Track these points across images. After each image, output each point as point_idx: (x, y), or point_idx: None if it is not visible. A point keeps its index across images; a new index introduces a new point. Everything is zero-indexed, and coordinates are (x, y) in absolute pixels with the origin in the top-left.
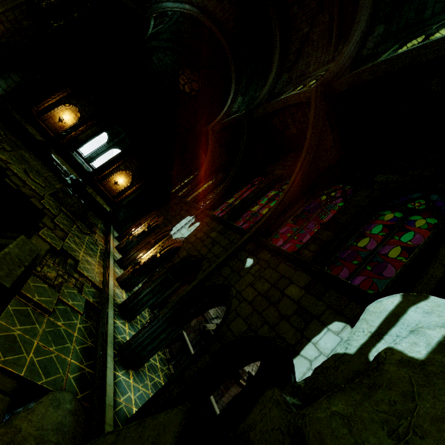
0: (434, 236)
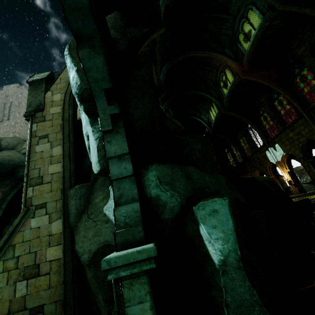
0: None
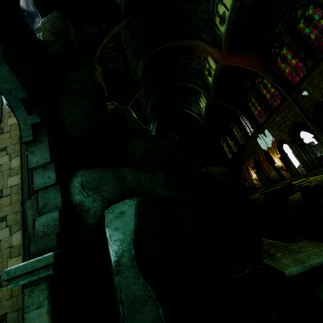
0: (320, 7)
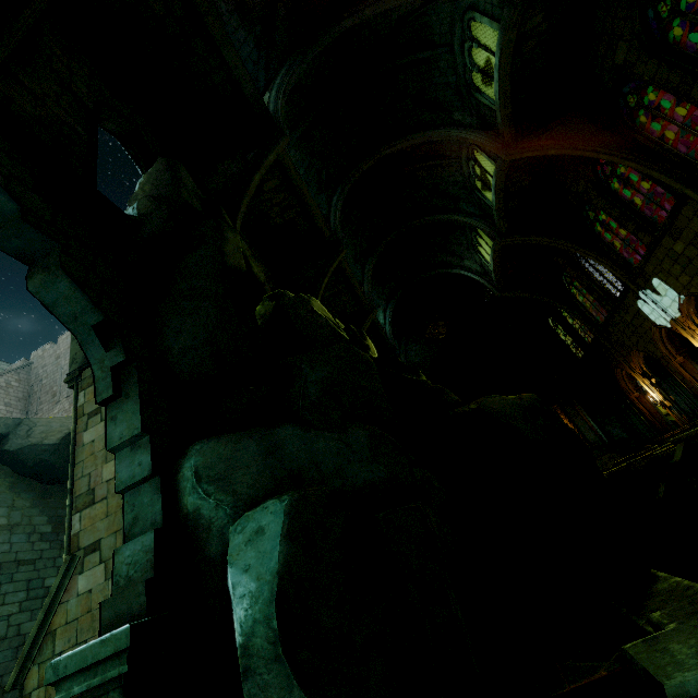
0: None
